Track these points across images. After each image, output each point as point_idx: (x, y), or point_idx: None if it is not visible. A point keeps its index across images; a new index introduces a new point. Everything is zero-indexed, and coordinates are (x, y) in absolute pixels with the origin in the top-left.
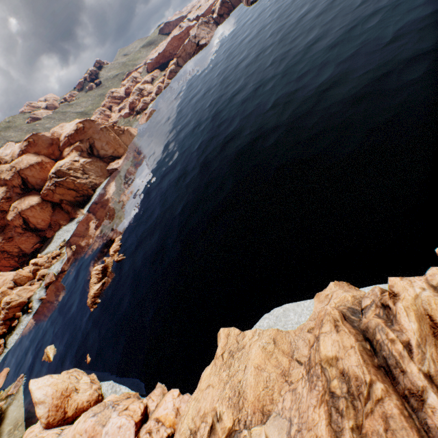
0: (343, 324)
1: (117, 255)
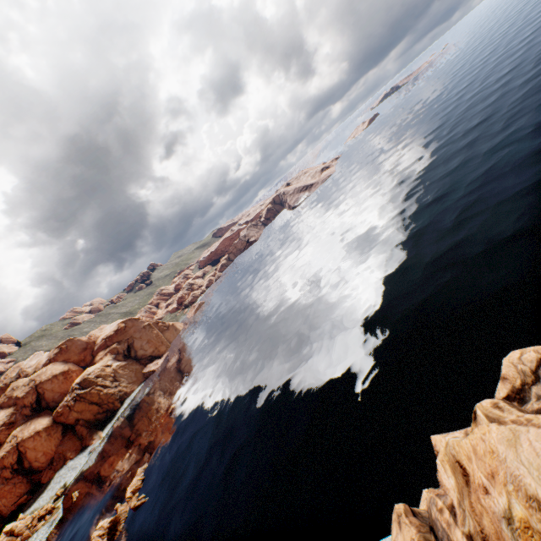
0: (406, 516)
1: (136, 497)
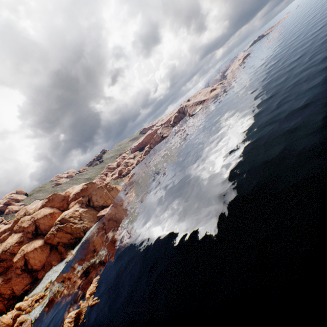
0: None
1: (92, 298)
